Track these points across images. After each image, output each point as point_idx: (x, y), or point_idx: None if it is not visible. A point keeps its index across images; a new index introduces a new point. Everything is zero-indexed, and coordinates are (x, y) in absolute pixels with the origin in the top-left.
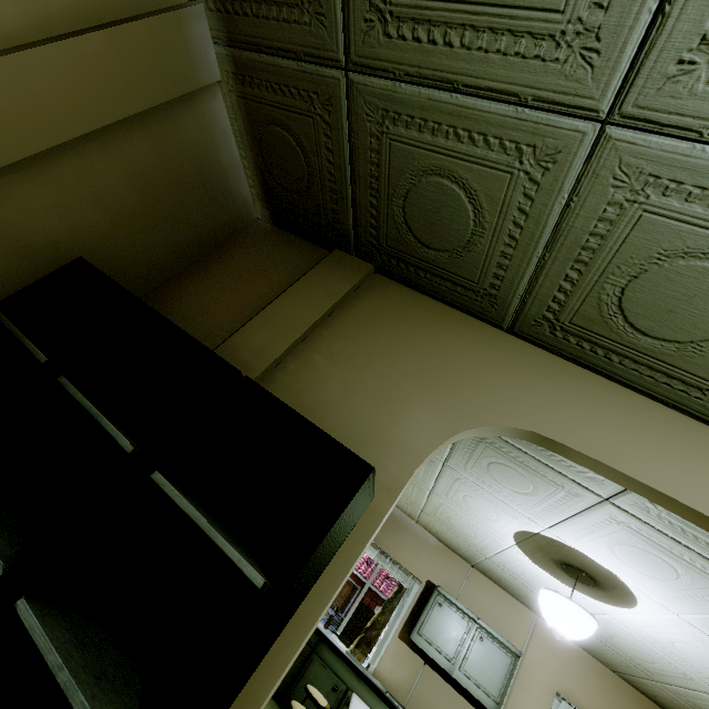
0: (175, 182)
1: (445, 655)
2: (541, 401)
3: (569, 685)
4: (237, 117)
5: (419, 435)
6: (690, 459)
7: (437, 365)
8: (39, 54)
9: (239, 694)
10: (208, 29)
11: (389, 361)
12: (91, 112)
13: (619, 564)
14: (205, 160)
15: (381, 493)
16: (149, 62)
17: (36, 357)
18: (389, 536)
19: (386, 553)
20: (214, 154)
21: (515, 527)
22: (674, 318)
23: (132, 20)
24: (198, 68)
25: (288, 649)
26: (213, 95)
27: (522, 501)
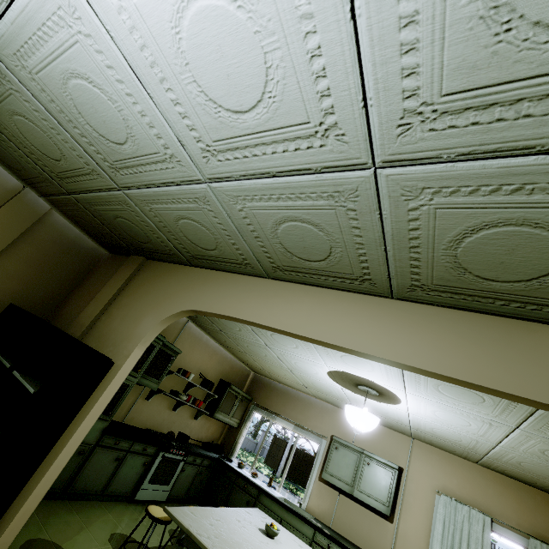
0: (48, 256)
1: (346, 482)
2: (197, 294)
3: (445, 482)
4: (66, 218)
5: (144, 329)
6: (248, 297)
7: (160, 294)
8: None
9: (58, 447)
10: (35, 194)
11: (142, 300)
12: None
13: (358, 371)
14: (60, 240)
15: (123, 358)
16: (12, 219)
17: None
18: (301, 413)
19: (299, 425)
20: (64, 236)
21: (324, 372)
22: (203, 241)
23: None
24: (37, 209)
25: (77, 427)
26: (52, 214)
27: (302, 352)
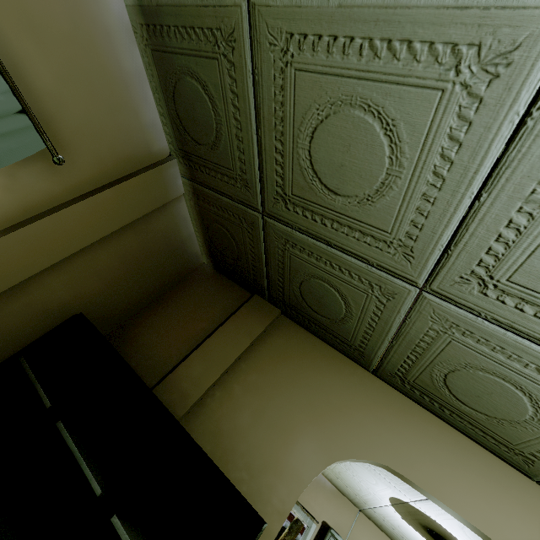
0: (149, 253)
1: None
2: (394, 438)
3: None
4: (193, 212)
5: (304, 463)
6: (502, 500)
7: (320, 399)
8: (71, 209)
9: None
10: (178, 170)
11: (287, 394)
12: (99, 230)
13: None
14: (170, 237)
15: (274, 515)
16: (139, 196)
17: (43, 402)
18: None
19: None
20: (176, 232)
21: (390, 493)
22: (481, 401)
23: (131, 177)
24: (170, 190)
25: None
26: (178, 201)
27: (393, 477)
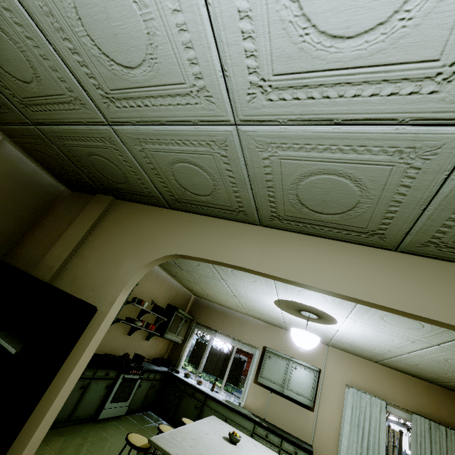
0: (2, 191)
1: (278, 383)
2: (181, 238)
3: (353, 378)
4: (21, 151)
5: (126, 273)
6: (240, 243)
7: (138, 237)
8: None
9: (44, 403)
10: None
11: (118, 242)
12: None
13: (309, 301)
14: (15, 175)
15: (107, 304)
16: None
17: None
18: (237, 329)
19: (236, 339)
20: (19, 171)
21: (271, 300)
22: (197, 186)
23: None
24: None
25: (64, 380)
26: (4, 146)
27: (258, 285)
